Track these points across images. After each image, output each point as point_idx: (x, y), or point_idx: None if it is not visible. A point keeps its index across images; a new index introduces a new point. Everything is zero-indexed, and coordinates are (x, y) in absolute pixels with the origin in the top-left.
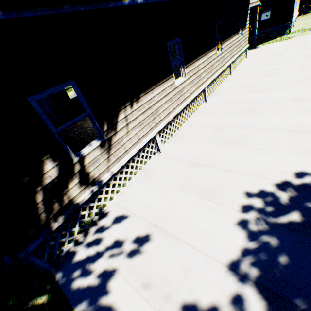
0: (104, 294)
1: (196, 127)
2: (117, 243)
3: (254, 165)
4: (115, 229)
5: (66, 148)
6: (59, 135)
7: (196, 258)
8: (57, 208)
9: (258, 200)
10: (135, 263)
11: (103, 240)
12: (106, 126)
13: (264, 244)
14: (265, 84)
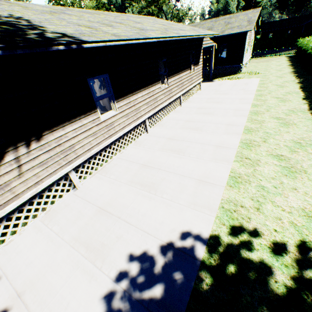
0: None
1: (126, 161)
2: None
3: (153, 218)
4: None
5: None
6: None
7: None
8: None
9: (136, 266)
10: None
11: None
12: None
13: None
14: (202, 122)
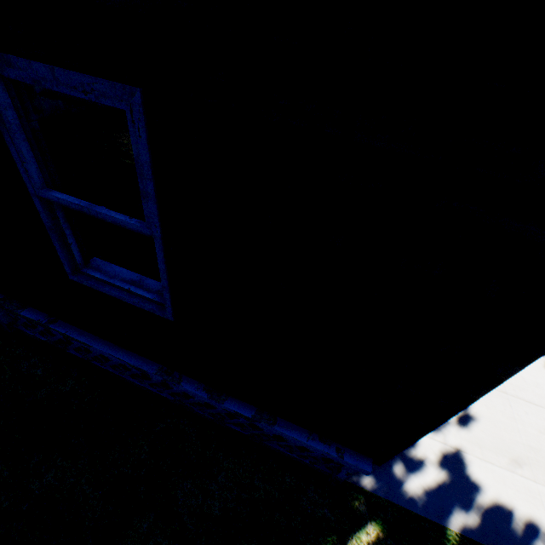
0: (474, 489)
1: None
2: None
3: None
4: None
5: None
6: None
7: (541, 414)
8: None
9: None
10: (478, 433)
11: None
12: None
13: None
14: None
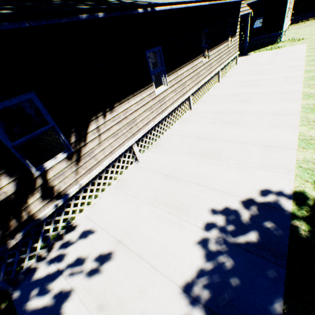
0: None
1: (177, 136)
2: (80, 259)
3: (225, 180)
4: (80, 244)
5: (25, 163)
6: (16, 149)
7: (153, 278)
8: (14, 225)
9: (222, 218)
10: (94, 282)
11: (67, 256)
12: (73, 137)
13: (220, 265)
14: (249, 94)
